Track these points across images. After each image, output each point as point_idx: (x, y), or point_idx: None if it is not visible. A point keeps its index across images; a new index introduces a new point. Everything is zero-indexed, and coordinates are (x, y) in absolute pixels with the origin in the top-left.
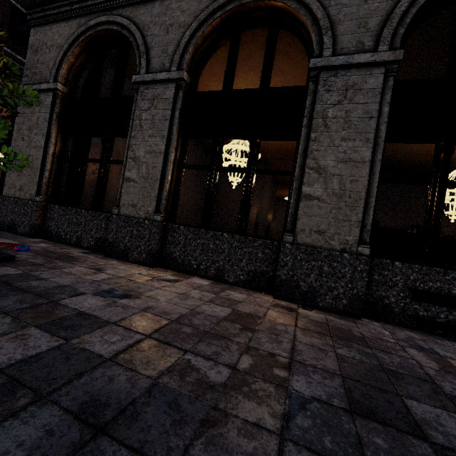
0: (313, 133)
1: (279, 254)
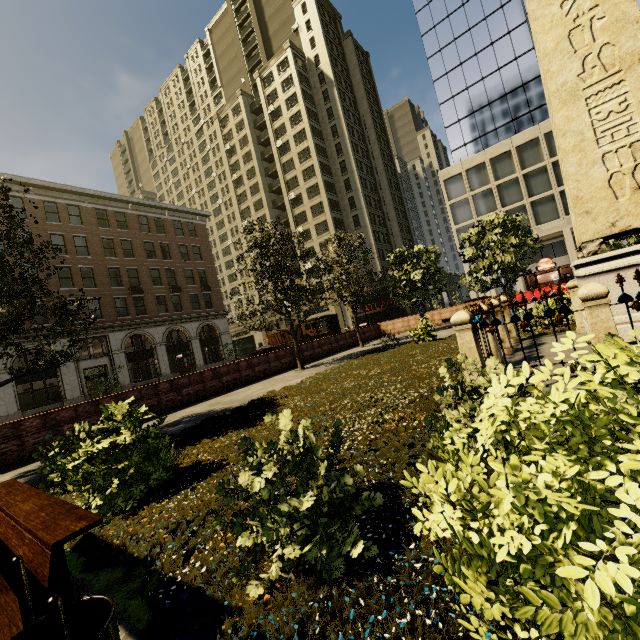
0: None
1: None
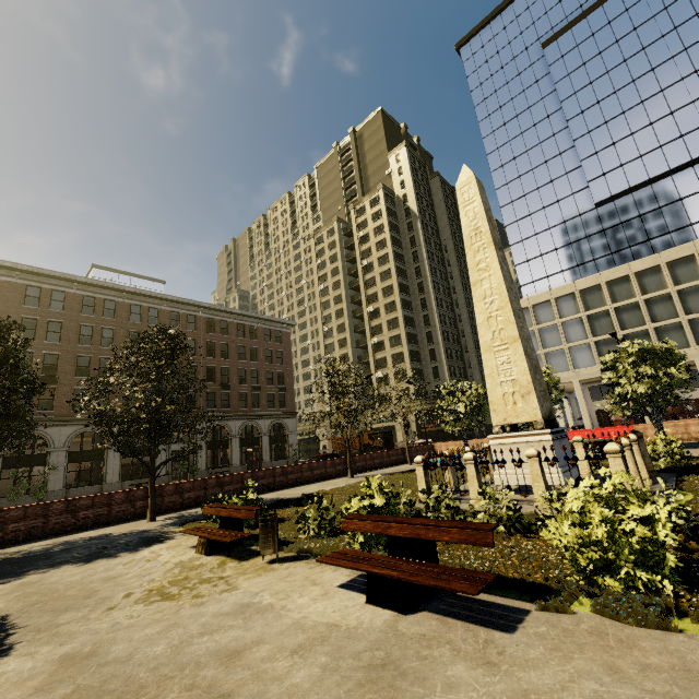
0: (108, 460)
1: (103, 487)
